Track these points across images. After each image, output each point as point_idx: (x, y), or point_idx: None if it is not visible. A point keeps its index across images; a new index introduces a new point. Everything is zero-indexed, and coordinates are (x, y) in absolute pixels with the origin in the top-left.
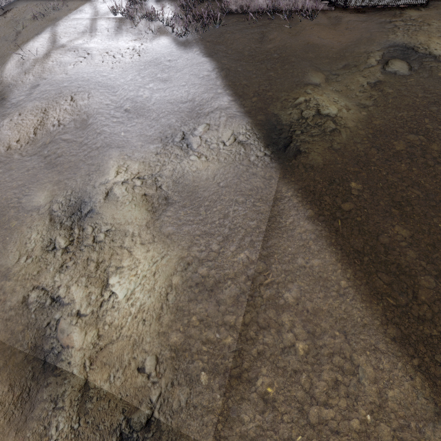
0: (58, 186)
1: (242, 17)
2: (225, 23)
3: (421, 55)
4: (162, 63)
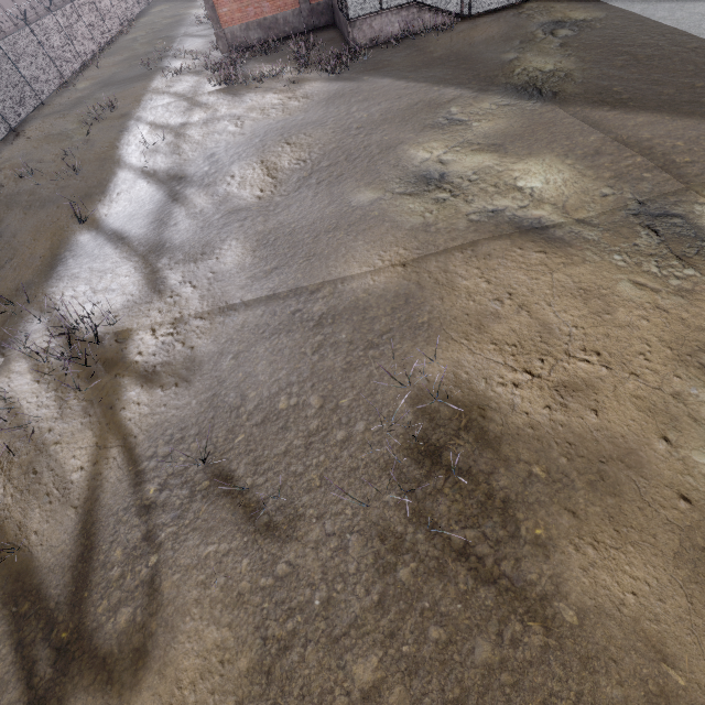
0: (374, 185)
1: (378, 48)
2: (367, 56)
3: (571, 22)
4: (345, 94)
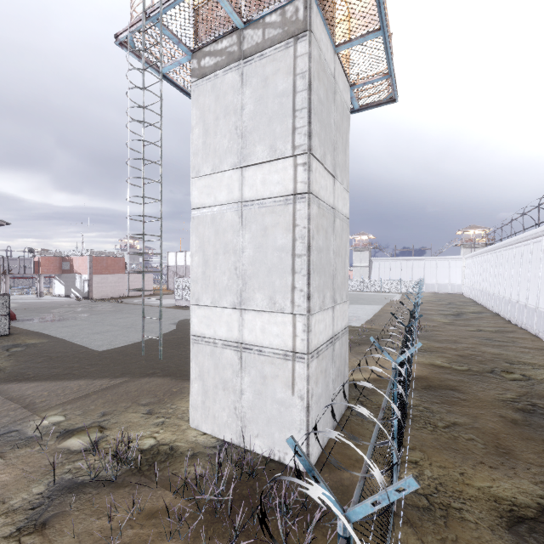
0: None
1: None
2: None
3: (25, 344)
4: None
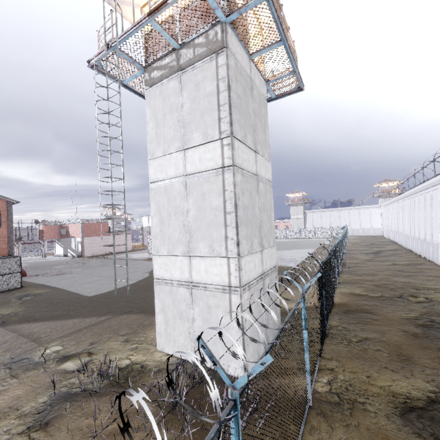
0: None
1: None
2: None
3: (33, 294)
4: None
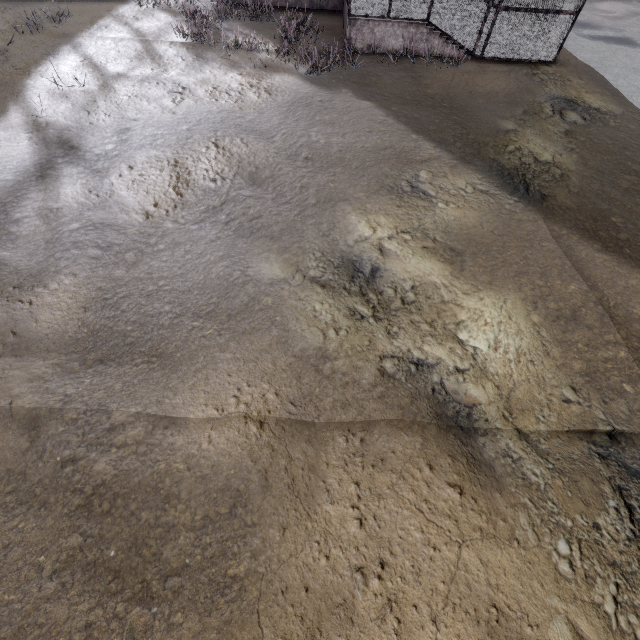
0: (289, 252)
1: (373, 58)
2: (358, 63)
3: (584, 107)
4: (313, 104)
